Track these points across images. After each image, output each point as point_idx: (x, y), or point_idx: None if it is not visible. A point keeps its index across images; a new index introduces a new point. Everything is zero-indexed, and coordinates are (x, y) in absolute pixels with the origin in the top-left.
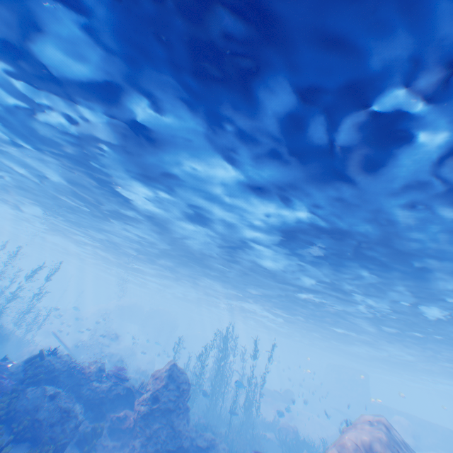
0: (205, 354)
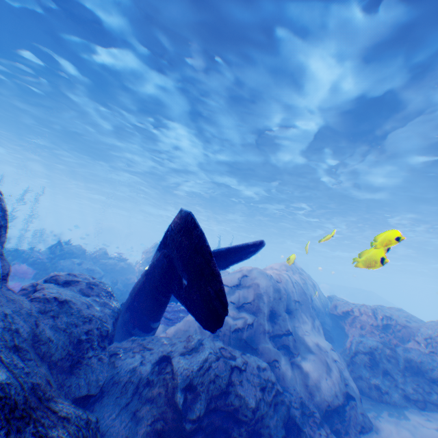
0: None
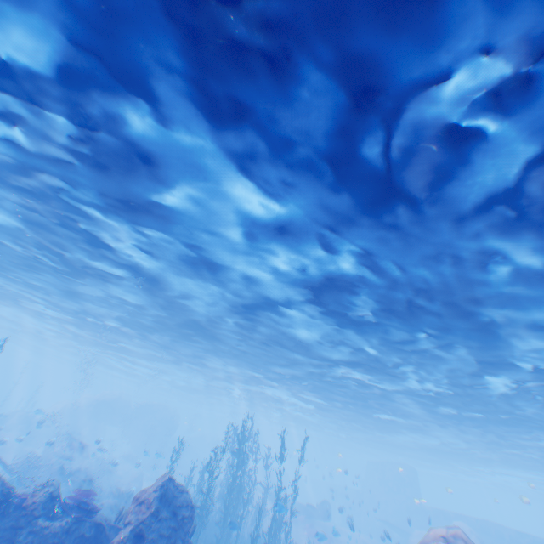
0: (215, 460)
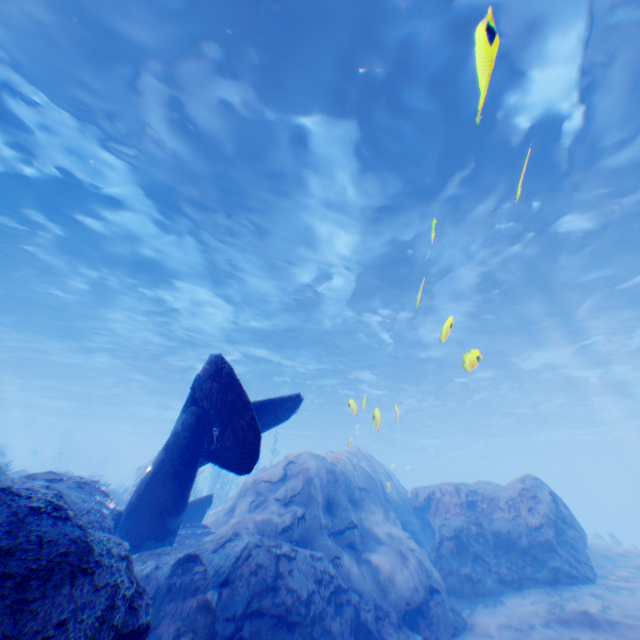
0: None
